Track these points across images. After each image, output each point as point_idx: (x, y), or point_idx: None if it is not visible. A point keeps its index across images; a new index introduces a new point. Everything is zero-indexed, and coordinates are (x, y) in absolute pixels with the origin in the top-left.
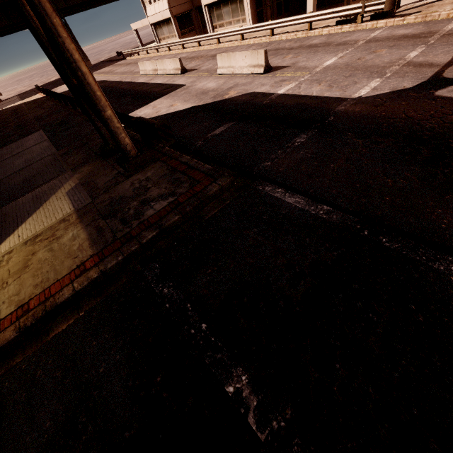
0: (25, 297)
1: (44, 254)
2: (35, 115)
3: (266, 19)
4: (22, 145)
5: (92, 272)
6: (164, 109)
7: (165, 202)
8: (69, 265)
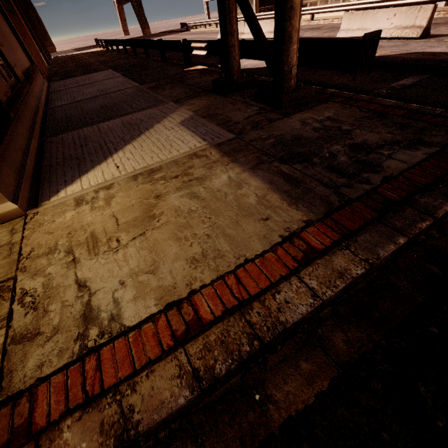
0: (174, 283)
1: (182, 201)
2: (97, 59)
3: None
4: (89, 78)
5: (340, 259)
6: None
7: (415, 152)
8: (259, 231)
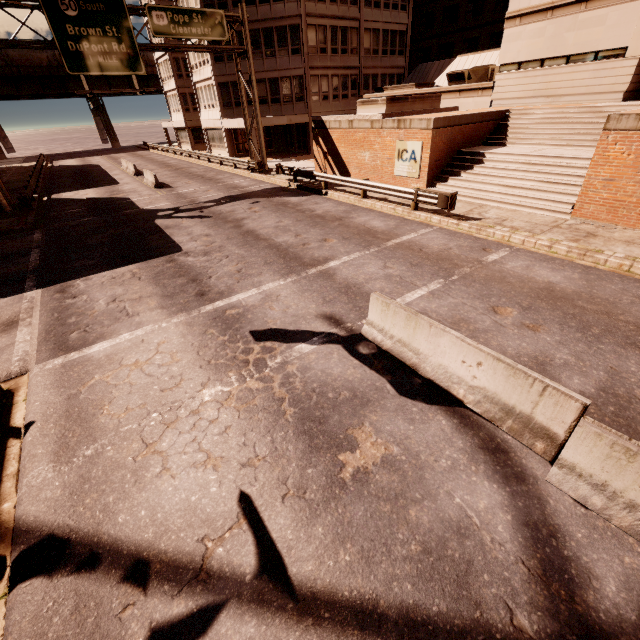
0: None
1: None
2: (10, 179)
3: (246, 151)
4: None
5: None
6: (79, 195)
7: None
8: None
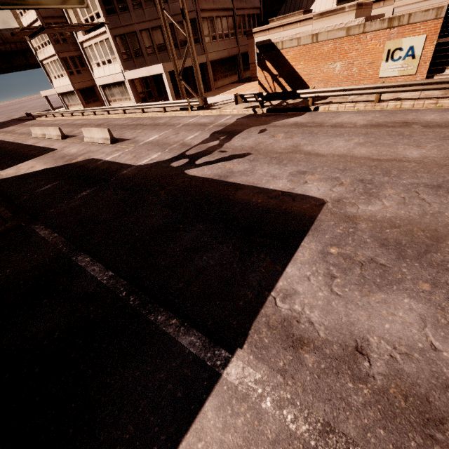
0: None
1: None
2: None
3: (149, 99)
4: None
5: None
6: (24, 170)
7: None
8: None
